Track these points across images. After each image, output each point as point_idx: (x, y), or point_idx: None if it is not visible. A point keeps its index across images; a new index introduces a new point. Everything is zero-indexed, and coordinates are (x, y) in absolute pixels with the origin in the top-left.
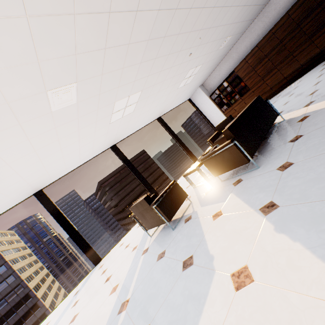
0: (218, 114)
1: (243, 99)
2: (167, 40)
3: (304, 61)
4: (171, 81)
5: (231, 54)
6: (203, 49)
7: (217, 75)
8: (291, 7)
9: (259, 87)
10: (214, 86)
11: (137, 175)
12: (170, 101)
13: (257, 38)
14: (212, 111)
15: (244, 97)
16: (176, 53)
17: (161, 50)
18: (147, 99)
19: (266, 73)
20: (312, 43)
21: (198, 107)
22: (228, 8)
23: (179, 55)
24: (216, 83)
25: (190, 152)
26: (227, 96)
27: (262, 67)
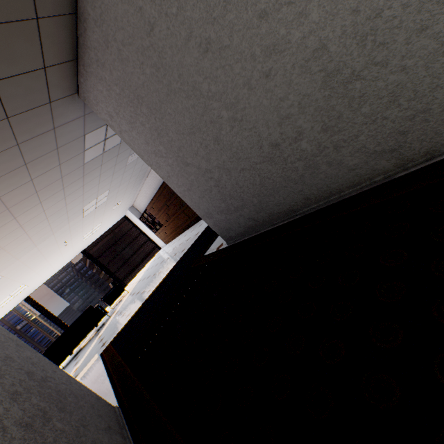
0: (151, 233)
1: (163, 229)
2: (19, 276)
3: (185, 220)
4: (63, 253)
5: (143, 193)
6: (84, 230)
7: (141, 203)
8: (160, 186)
9: (168, 225)
10: (142, 209)
11: (55, 321)
12: (86, 243)
13: (155, 190)
14: (146, 230)
15: (163, 228)
16: (43, 261)
17: (18, 278)
18: (40, 274)
19: (168, 219)
20: (183, 212)
21: (135, 223)
22: (82, 224)
23: (49, 257)
24: (142, 207)
25: (119, 279)
26: (152, 222)
27: (163, 214)
